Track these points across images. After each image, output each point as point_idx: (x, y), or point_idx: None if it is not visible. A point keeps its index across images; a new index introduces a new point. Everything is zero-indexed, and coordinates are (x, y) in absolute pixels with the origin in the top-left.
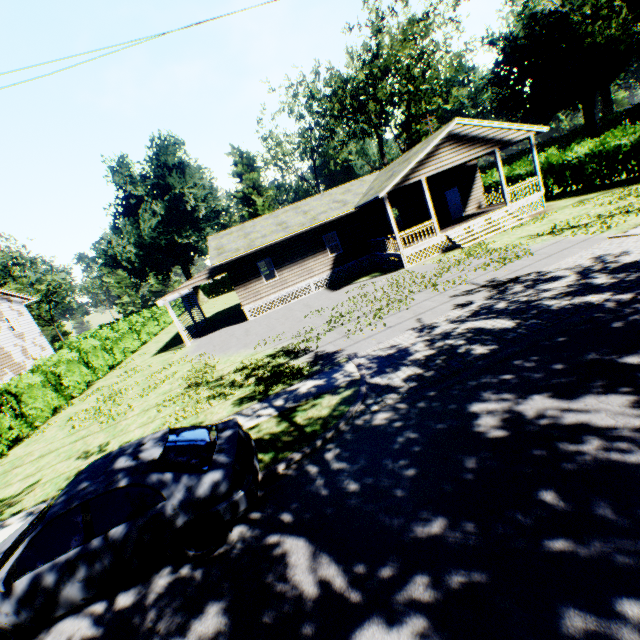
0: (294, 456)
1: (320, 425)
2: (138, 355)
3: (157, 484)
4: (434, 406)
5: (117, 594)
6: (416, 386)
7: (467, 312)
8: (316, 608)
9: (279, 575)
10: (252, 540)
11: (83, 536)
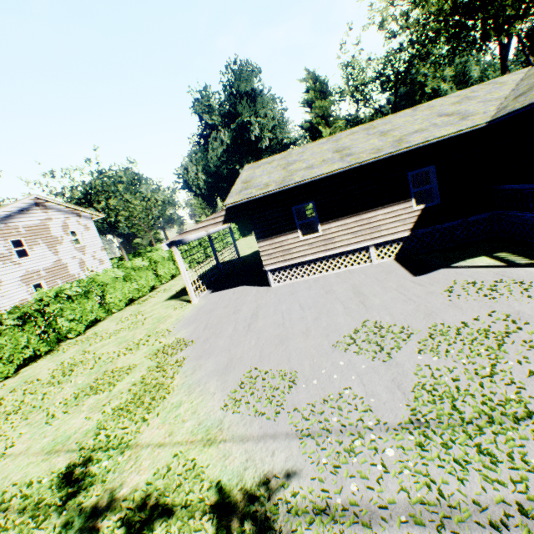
0: None
1: None
2: (165, 288)
3: None
4: None
5: None
6: None
7: None
8: None
9: None
10: None
11: None
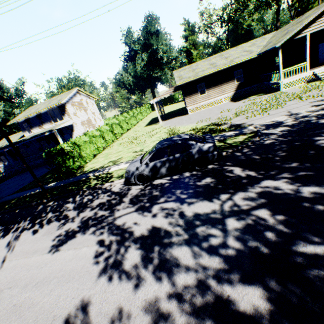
0: (229, 150)
1: (239, 143)
2: (136, 127)
3: (190, 144)
4: (295, 138)
5: (172, 176)
6: (286, 133)
7: (319, 108)
8: (246, 178)
9: (230, 173)
10: (217, 168)
11: (167, 155)
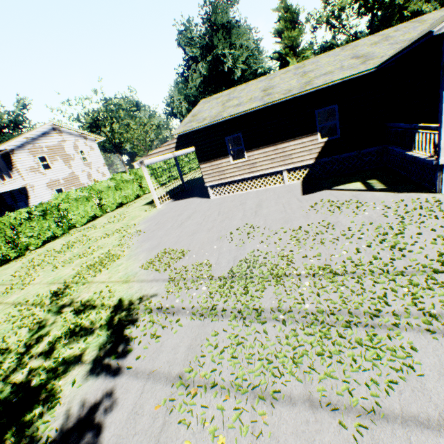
0: None
1: None
2: (146, 197)
3: None
4: None
5: None
6: None
7: None
8: None
9: None
10: None
11: None
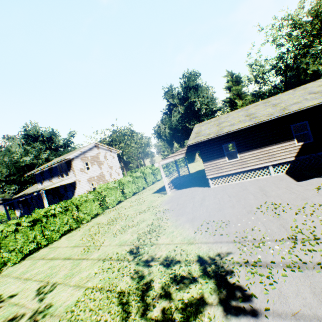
0: None
1: None
2: (150, 188)
3: None
4: None
5: None
6: None
7: None
8: None
9: None
10: None
11: None
